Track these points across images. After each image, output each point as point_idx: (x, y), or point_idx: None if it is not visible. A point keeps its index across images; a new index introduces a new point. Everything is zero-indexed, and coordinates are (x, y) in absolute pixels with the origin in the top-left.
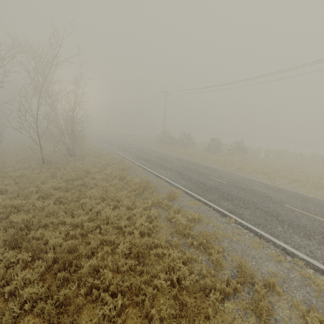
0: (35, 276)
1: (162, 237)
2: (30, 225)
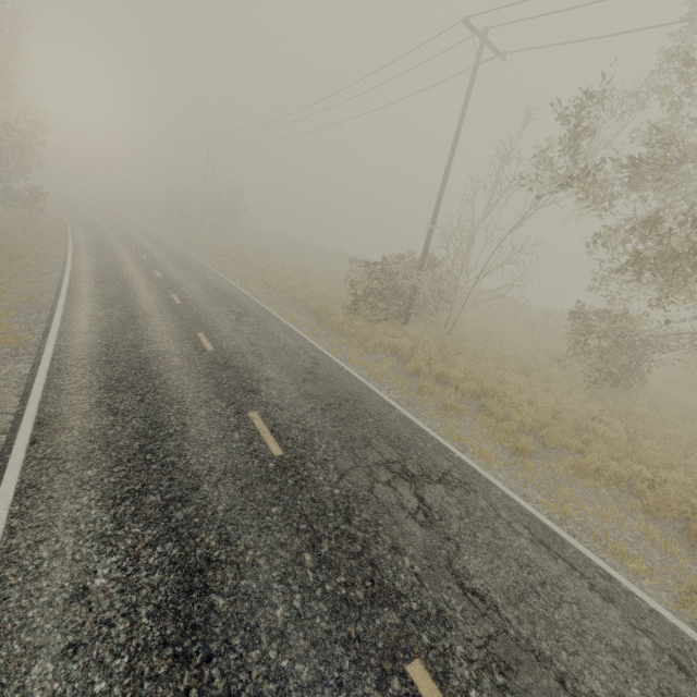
0: None
1: None
2: None
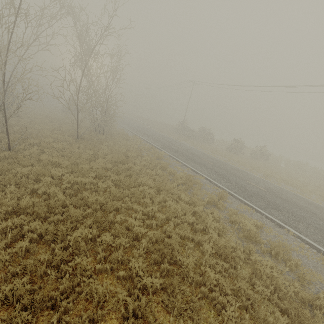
0: (144, 265)
1: (232, 240)
2: (103, 207)
